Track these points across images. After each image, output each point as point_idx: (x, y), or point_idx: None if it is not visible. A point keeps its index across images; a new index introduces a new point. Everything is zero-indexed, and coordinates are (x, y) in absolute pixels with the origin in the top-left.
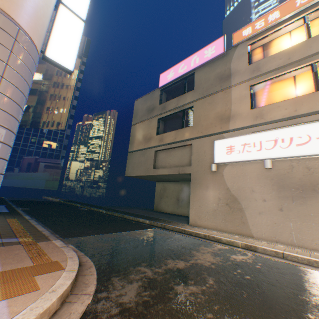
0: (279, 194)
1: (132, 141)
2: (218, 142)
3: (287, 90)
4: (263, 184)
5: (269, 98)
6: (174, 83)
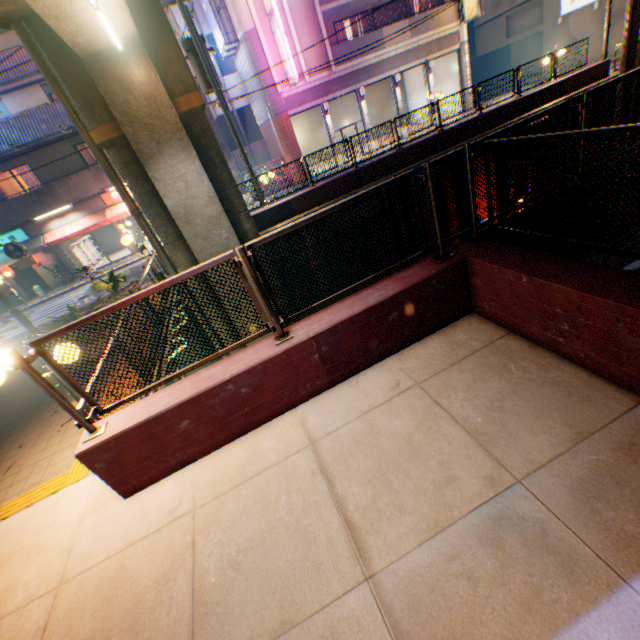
0: (600, 28)
1: None
2: None
3: None
4: (593, 23)
5: None
6: None
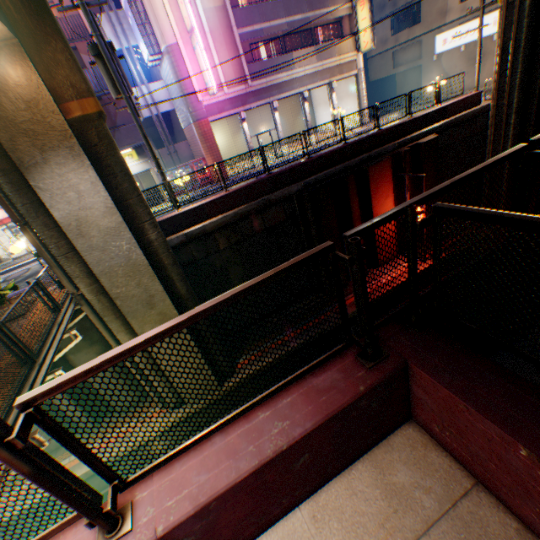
0: (466, 66)
1: None
2: (437, 38)
3: None
4: (460, 62)
5: None
6: None
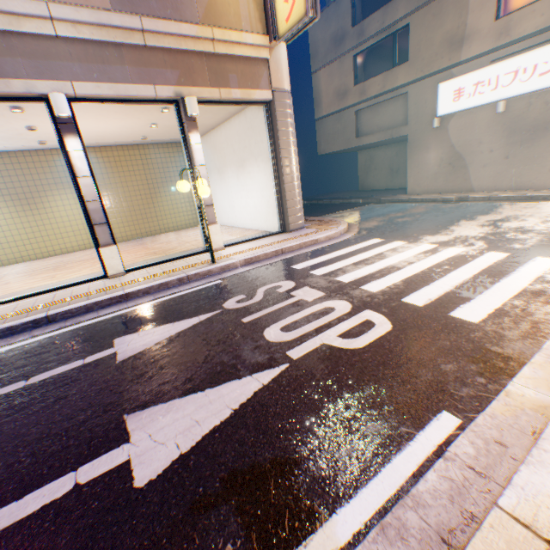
0: (507, 142)
1: (318, 103)
2: (442, 86)
3: None
4: (493, 133)
5: None
6: None
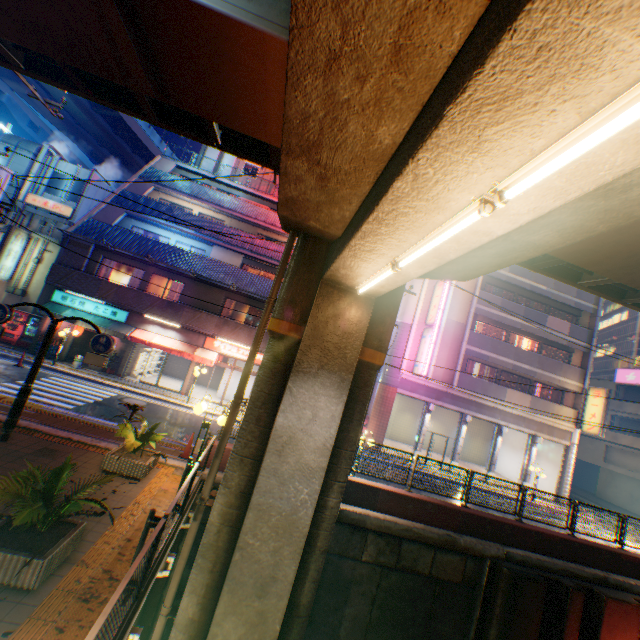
0: None
1: None
2: None
3: None
4: None
5: None
6: (633, 385)
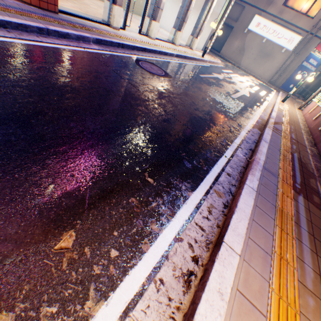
0: (258, 54)
1: None
2: (256, 17)
3: (301, 4)
4: (257, 48)
5: (293, 3)
6: None
